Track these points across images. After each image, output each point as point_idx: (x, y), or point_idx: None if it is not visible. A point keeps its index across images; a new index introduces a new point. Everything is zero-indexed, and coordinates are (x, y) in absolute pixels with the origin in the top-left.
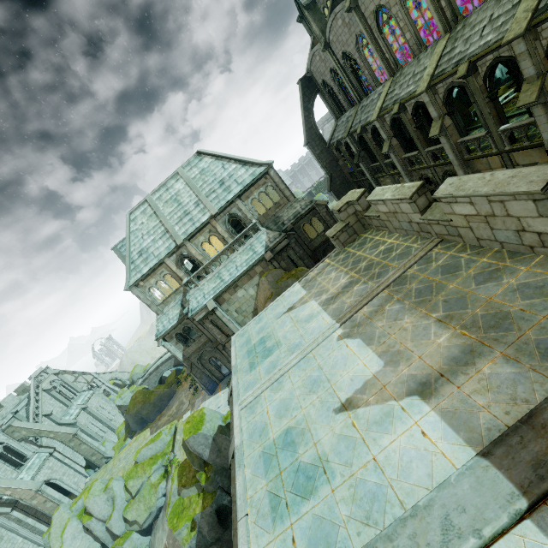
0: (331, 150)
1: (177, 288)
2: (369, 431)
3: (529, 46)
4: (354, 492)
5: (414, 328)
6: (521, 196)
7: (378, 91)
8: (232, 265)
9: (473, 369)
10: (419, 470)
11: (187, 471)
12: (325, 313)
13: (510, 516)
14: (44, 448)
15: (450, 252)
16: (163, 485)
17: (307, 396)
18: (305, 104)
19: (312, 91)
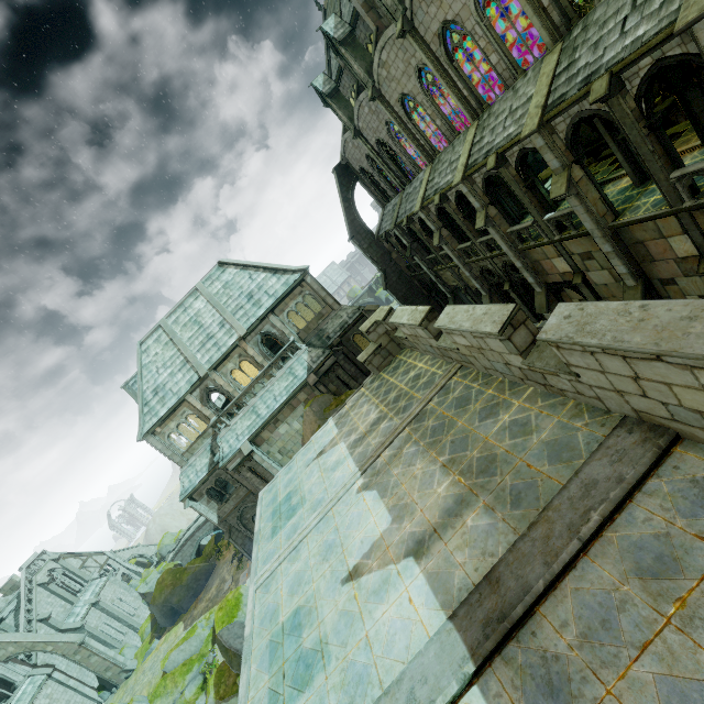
0: (381, 242)
1: (205, 431)
2: (367, 602)
3: (547, 140)
4: (344, 677)
5: (423, 475)
6: (490, 335)
7: (420, 178)
8: (269, 394)
9: (460, 522)
10: (401, 643)
11: (227, 676)
12: (351, 459)
13: (459, 682)
14: (39, 668)
15: (466, 381)
16: (201, 700)
17: (320, 565)
18: (343, 194)
19: (350, 179)
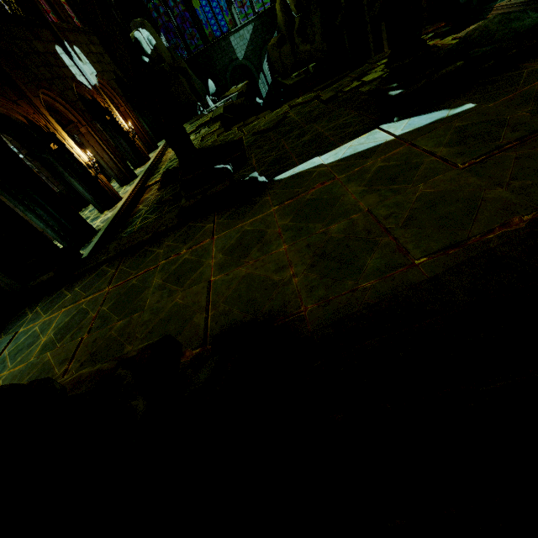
0: None
1: None
2: None
3: None
4: None
5: None
6: None
7: None
8: None
9: None
10: None
11: None
12: None
13: None
14: None
15: None
16: None
17: None
18: None
19: None
